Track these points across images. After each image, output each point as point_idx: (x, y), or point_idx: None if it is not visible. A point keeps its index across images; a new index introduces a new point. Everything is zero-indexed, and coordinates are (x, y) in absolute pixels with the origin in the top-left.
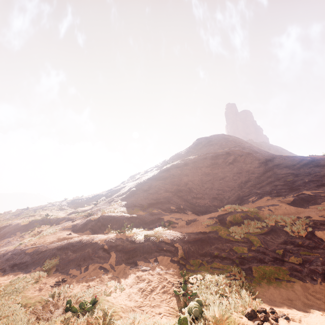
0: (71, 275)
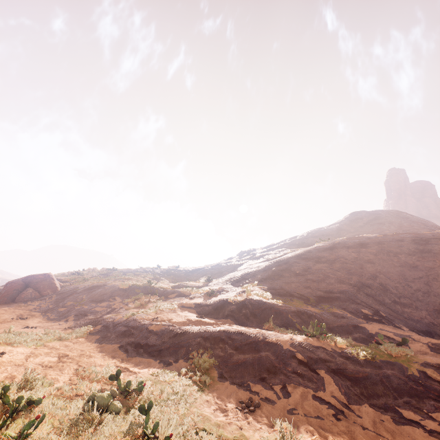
0: (261, 396)
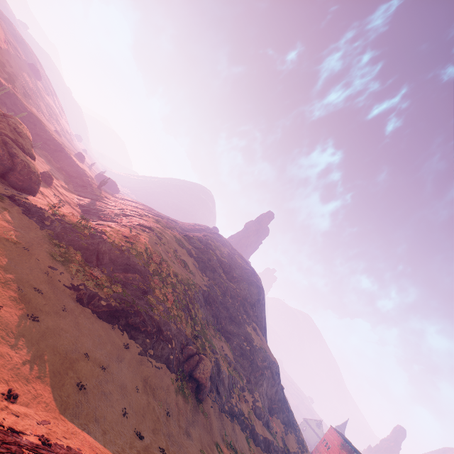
0: None
